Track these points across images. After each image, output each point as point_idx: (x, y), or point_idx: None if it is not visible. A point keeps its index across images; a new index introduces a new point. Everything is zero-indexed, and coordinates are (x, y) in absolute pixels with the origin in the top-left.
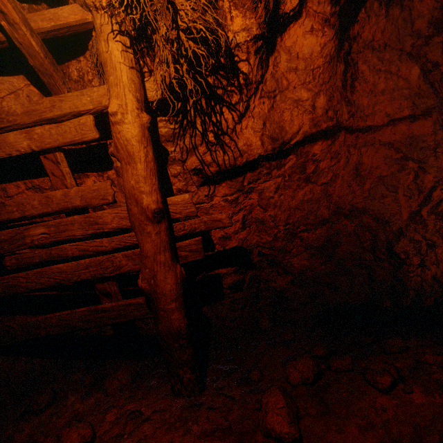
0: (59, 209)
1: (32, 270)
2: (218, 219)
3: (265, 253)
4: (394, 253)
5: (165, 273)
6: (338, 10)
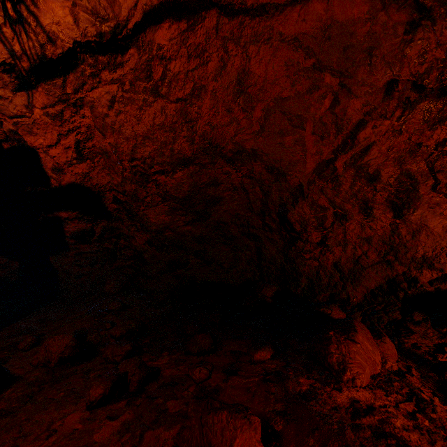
0: None
1: None
2: None
3: (121, 200)
4: (288, 222)
5: None
6: None
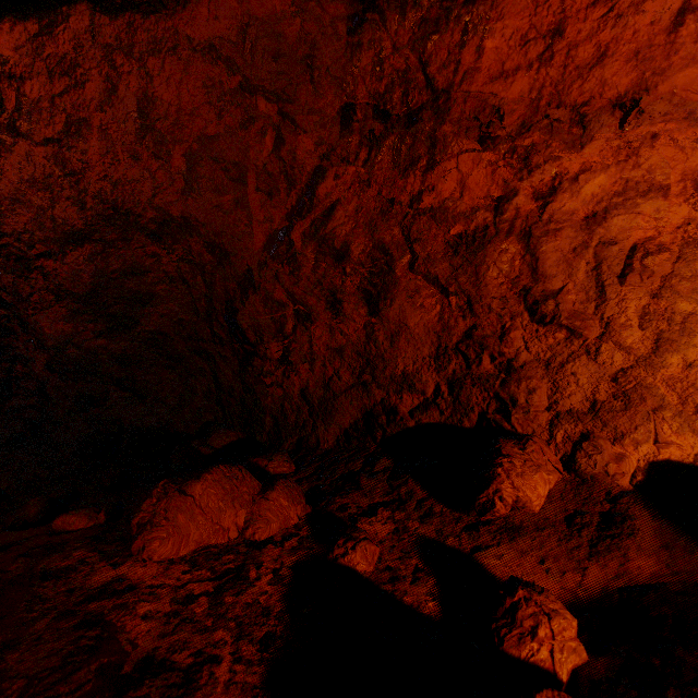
0: None
1: None
2: None
3: (8, 302)
4: (240, 329)
5: None
6: None
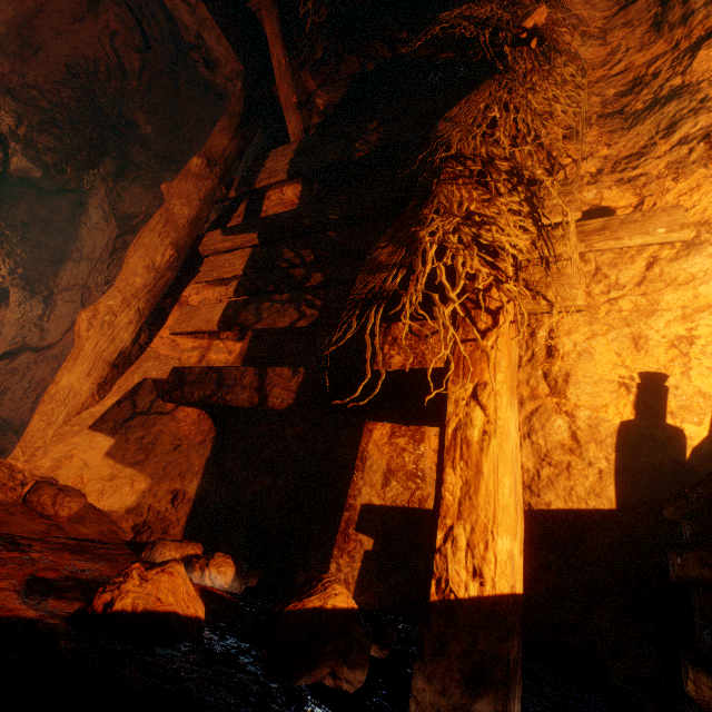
0: None
1: None
2: None
3: None
4: None
5: None
6: (19, 277)
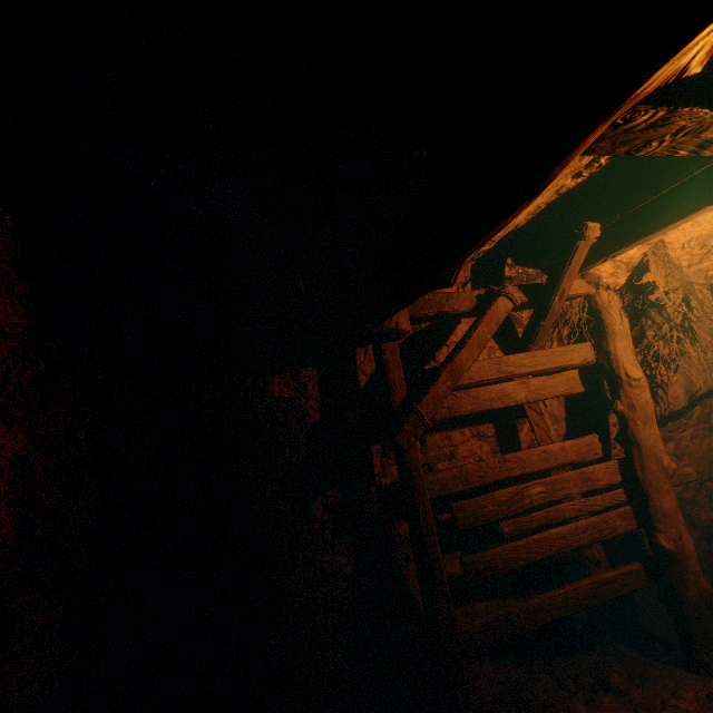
0: (556, 464)
1: (532, 538)
2: (687, 473)
3: None
4: None
5: (686, 532)
6: None
